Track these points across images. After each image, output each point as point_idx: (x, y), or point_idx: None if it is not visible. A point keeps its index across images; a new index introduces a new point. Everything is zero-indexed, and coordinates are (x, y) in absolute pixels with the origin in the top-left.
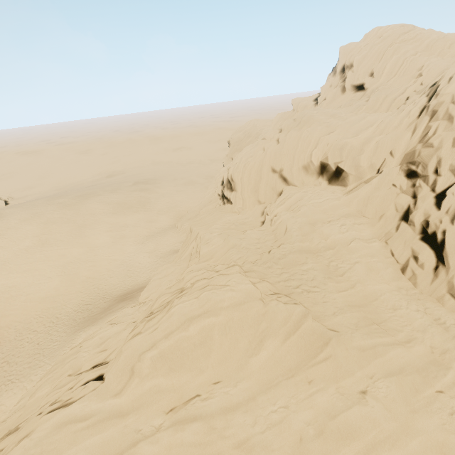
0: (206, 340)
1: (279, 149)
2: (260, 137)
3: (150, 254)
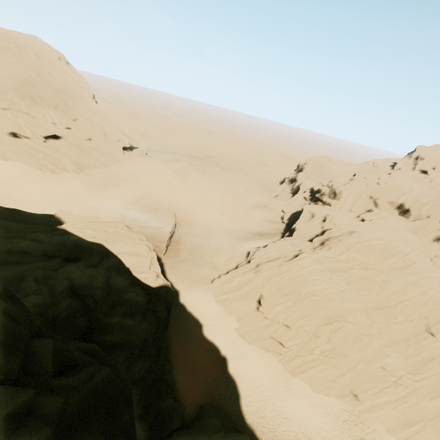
0: (375, 248)
1: (379, 188)
2: (357, 176)
3: (259, 217)
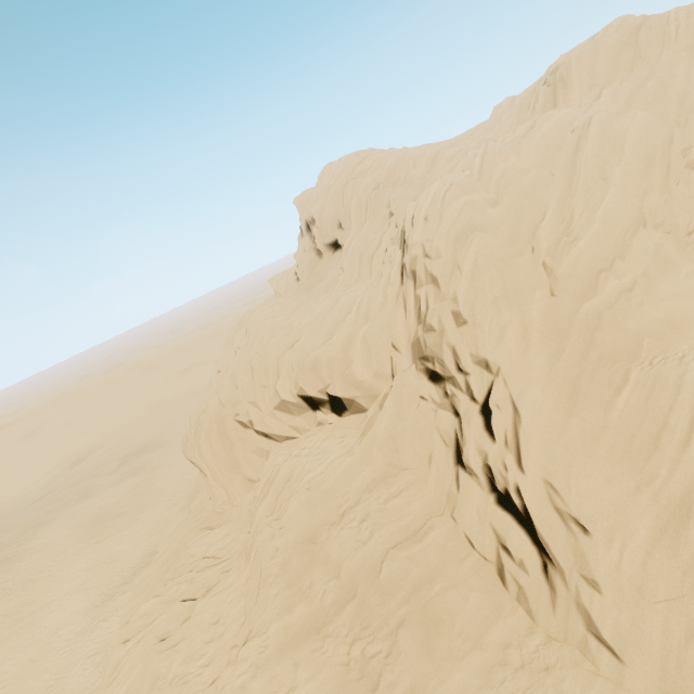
0: None
1: (233, 391)
2: None
3: (100, 655)
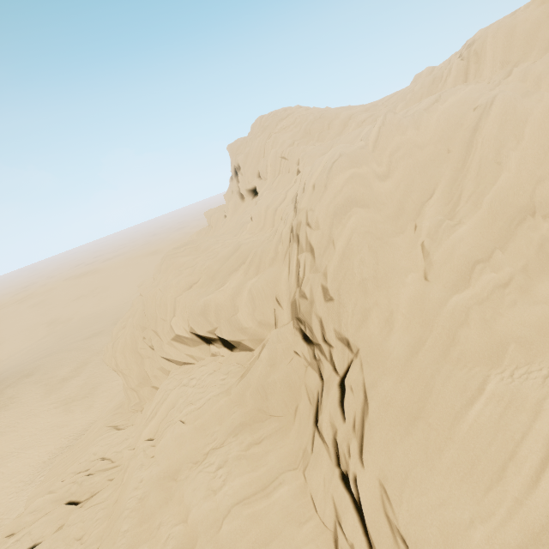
0: None
1: (143, 317)
2: None
3: None
